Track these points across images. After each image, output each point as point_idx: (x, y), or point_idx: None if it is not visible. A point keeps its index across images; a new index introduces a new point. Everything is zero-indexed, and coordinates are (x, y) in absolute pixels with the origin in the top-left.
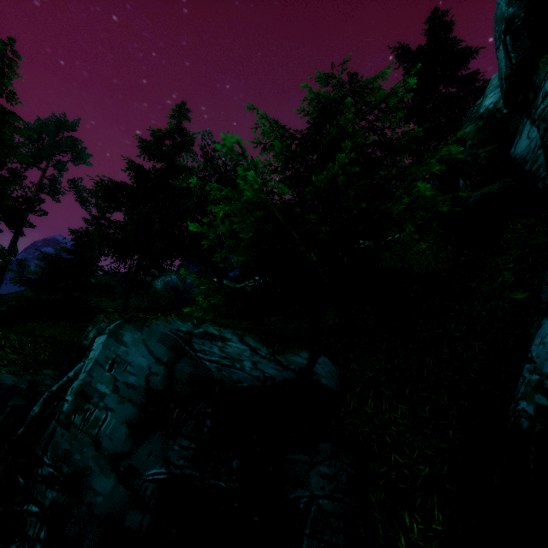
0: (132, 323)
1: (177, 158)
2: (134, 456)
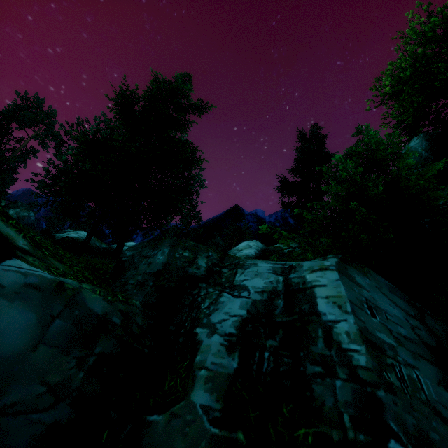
0: (351, 265)
1: (182, 115)
2: None
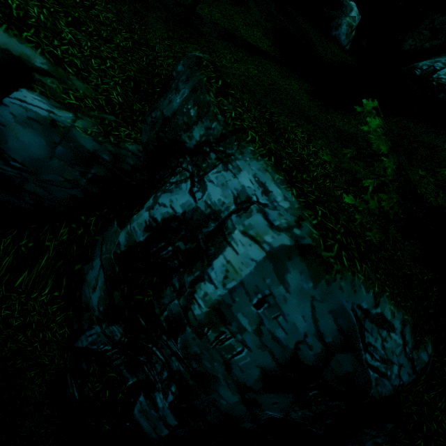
0: (307, 260)
1: None
2: (260, 396)
